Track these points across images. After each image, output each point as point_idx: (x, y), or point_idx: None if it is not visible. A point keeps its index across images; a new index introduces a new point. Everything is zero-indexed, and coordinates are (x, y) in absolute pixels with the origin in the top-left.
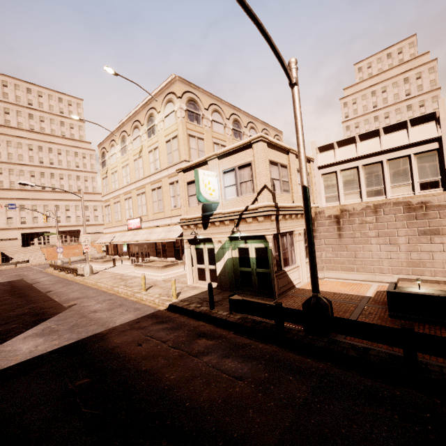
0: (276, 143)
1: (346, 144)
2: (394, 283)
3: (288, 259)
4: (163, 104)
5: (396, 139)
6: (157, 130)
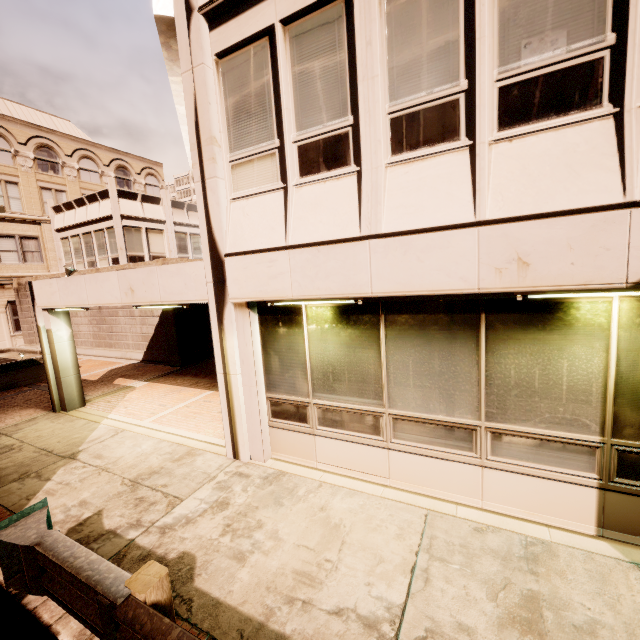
0: None
1: (70, 208)
2: None
3: None
4: None
5: (94, 210)
6: None
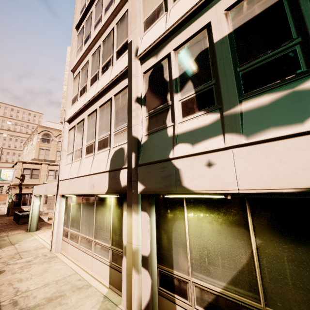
0: (29, 162)
1: None
2: (25, 210)
3: (27, 203)
4: (35, 134)
5: None
6: (33, 144)
